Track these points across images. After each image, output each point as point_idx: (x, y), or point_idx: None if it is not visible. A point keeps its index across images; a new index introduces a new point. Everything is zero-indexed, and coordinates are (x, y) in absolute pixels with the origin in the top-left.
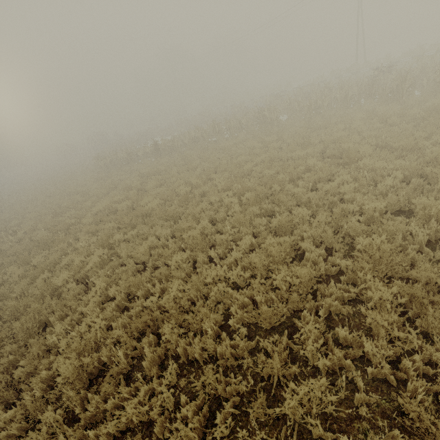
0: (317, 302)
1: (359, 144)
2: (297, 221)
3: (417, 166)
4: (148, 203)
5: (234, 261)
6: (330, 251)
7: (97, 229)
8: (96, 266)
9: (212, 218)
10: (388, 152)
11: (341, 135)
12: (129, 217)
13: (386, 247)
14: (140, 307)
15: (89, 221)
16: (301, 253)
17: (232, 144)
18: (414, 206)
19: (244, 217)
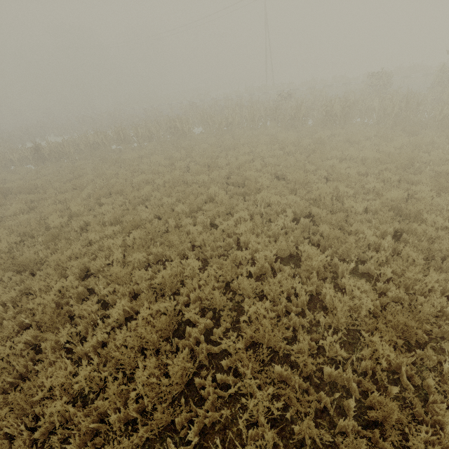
0: (192, 407)
1: (262, 170)
2: (186, 274)
3: (305, 203)
4: None
5: (96, 345)
6: (219, 314)
7: None
8: None
9: (88, 266)
10: (284, 184)
11: (246, 159)
12: None
13: (267, 323)
14: None
15: None
16: (187, 319)
17: (138, 156)
18: (300, 253)
19: (123, 270)
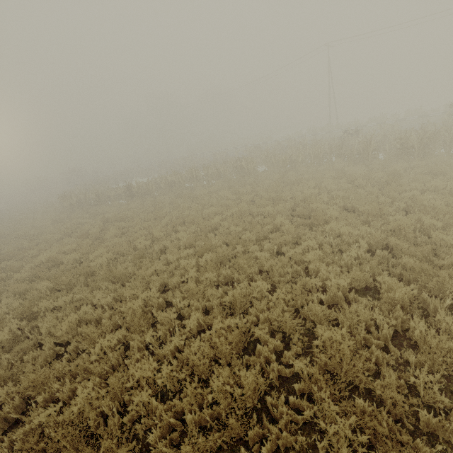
0: (264, 425)
1: (329, 203)
2: (255, 295)
3: (381, 234)
4: (97, 259)
5: (173, 350)
6: (288, 338)
7: (28, 289)
8: (3, 346)
9: (166, 282)
10: (354, 215)
11: (312, 192)
12: (69, 276)
13: (345, 349)
14: (34, 423)
15: (22, 276)
16: (256, 339)
17: (207, 192)
18: (378, 285)
19: (197, 286)
